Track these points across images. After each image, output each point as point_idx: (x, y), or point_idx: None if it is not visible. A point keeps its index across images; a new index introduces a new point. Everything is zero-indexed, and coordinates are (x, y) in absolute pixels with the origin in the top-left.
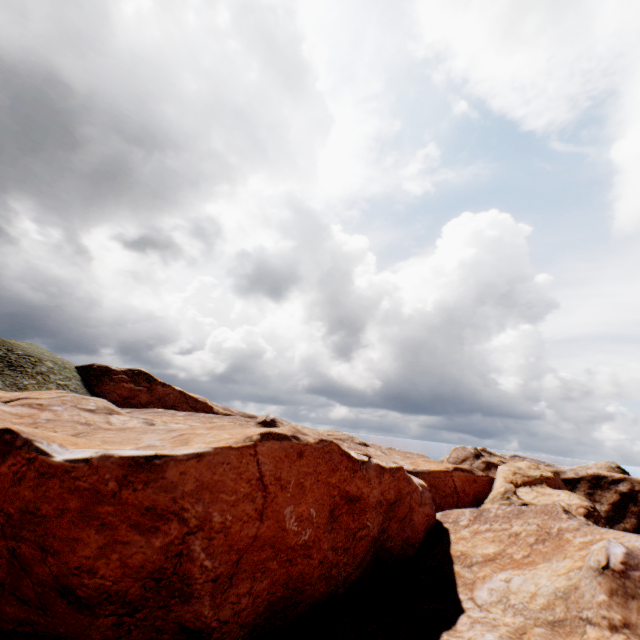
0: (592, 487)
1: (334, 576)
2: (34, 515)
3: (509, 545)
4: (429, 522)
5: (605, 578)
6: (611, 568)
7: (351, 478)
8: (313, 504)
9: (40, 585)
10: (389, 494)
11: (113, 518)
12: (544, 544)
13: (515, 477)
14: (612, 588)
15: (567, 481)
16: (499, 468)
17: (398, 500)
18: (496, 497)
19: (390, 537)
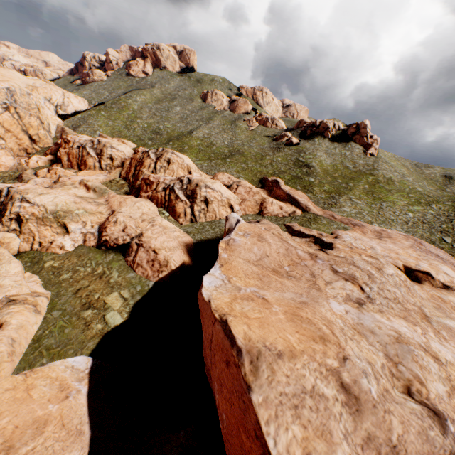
0: None
1: None
2: None
3: None
4: None
5: None
6: None
7: None
8: (226, 414)
9: None
10: None
11: None
12: None
13: None
14: None
15: None
16: None
17: None
18: None
19: None
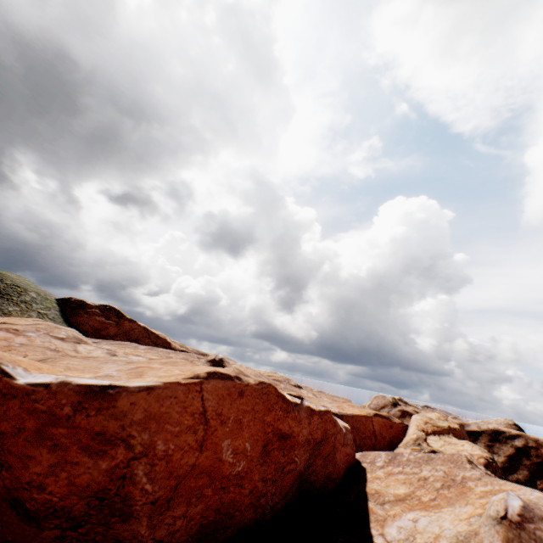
0: (492, 440)
1: (262, 504)
2: None
3: (418, 488)
4: (349, 461)
5: (503, 527)
6: (509, 519)
7: (284, 418)
8: (248, 439)
9: None
10: (316, 434)
11: (65, 440)
12: (449, 490)
13: (426, 426)
14: (509, 537)
15: (470, 433)
16: (413, 417)
17: (324, 439)
18: (409, 442)
19: (314, 472)
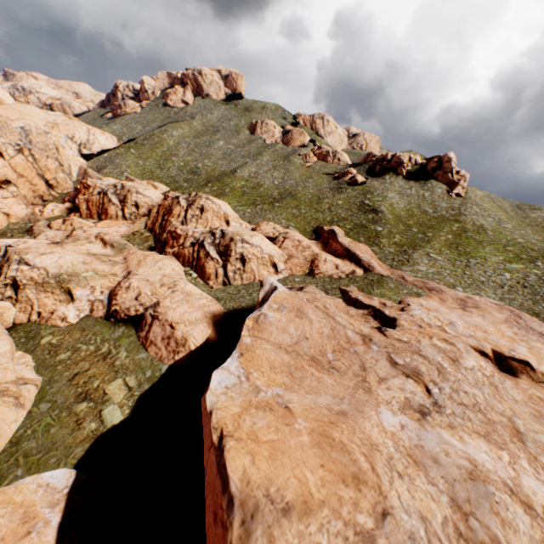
0: None
1: None
2: None
3: None
4: None
5: None
6: None
7: None
8: None
9: None
10: None
11: None
12: None
13: None
14: None
15: None
16: None
17: None
18: None
19: None
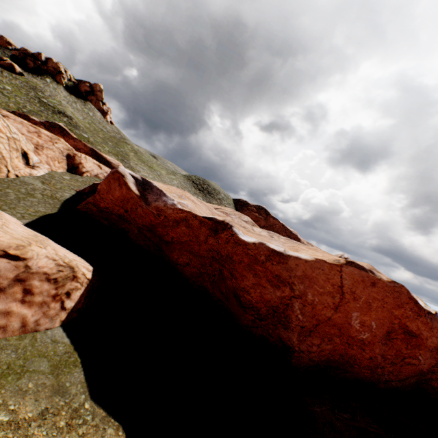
0: None
1: (377, 373)
2: (230, 259)
3: None
4: None
5: None
6: None
7: (413, 318)
8: (374, 320)
9: (227, 288)
10: None
11: (260, 273)
12: None
13: None
14: None
15: None
16: None
17: None
18: None
19: (437, 380)
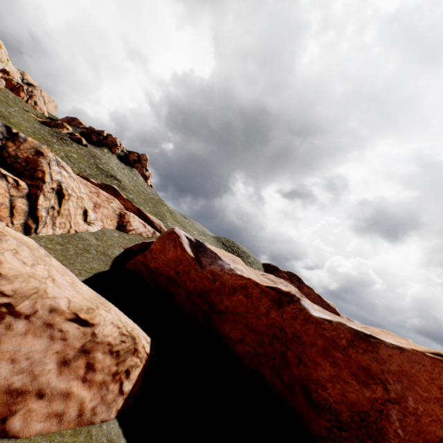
0: None
1: None
2: (298, 339)
3: None
4: None
5: None
6: None
7: None
8: None
9: (291, 377)
10: None
11: (340, 362)
12: None
13: None
14: None
15: None
16: None
17: None
18: None
19: None
